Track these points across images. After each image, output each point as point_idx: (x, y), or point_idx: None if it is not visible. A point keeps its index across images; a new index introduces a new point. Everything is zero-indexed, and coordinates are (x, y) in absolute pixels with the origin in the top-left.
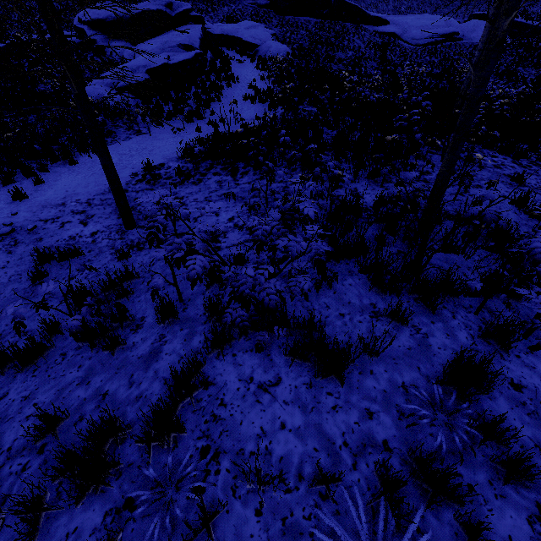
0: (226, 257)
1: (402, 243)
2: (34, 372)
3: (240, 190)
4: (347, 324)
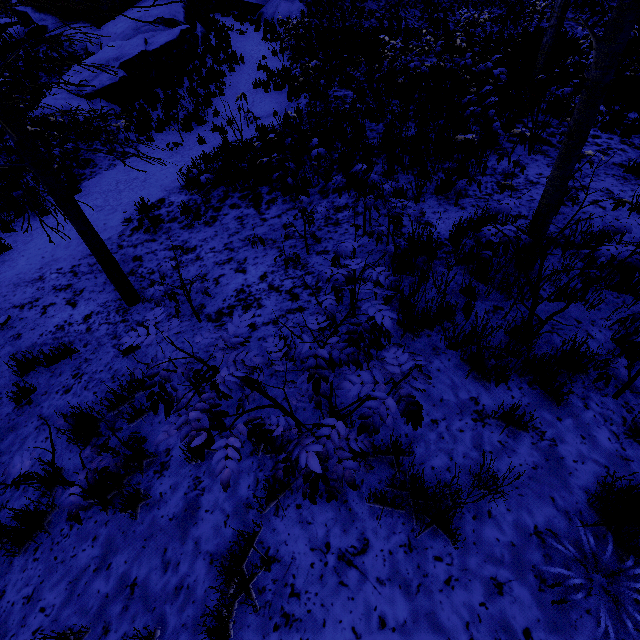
0: (267, 351)
1: (498, 292)
2: (35, 553)
3: (269, 229)
4: (444, 436)
